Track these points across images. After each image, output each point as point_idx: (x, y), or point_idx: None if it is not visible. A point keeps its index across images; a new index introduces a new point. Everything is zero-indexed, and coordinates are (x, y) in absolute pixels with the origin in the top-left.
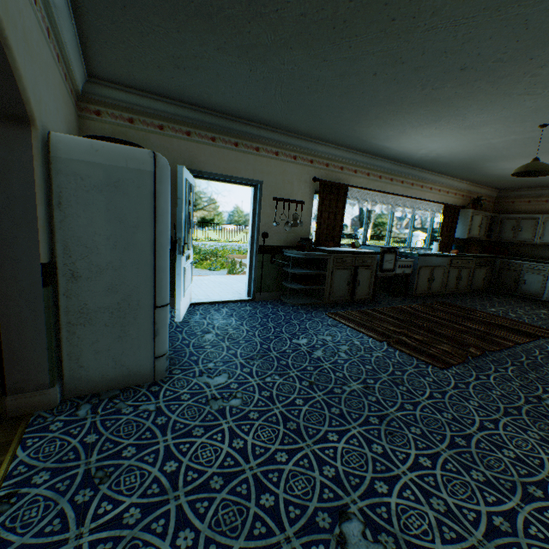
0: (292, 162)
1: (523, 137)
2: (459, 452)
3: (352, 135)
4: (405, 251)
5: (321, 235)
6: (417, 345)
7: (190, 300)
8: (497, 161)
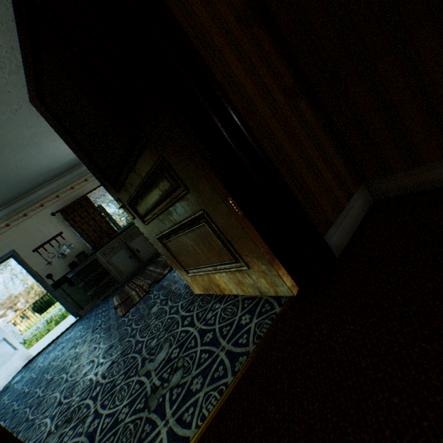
0: (27, 219)
1: None
2: (24, 435)
3: (34, 178)
4: None
5: (95, 239)
6: (135, 294)
7: (30, 357)
8: None
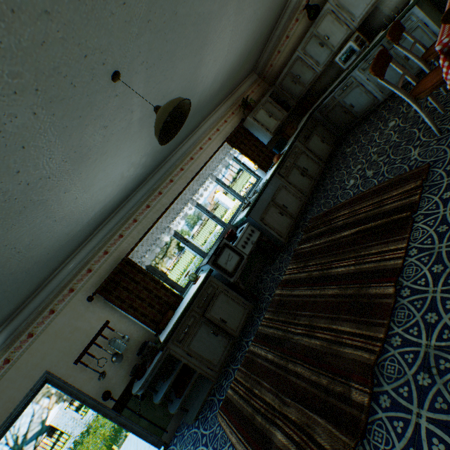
0: (55, 316)
1: (142, 88)
2: None
3: (50, 257)
4: (238, 220)
5: (155, 317)
6: None
7: None
8: (192, 94)
